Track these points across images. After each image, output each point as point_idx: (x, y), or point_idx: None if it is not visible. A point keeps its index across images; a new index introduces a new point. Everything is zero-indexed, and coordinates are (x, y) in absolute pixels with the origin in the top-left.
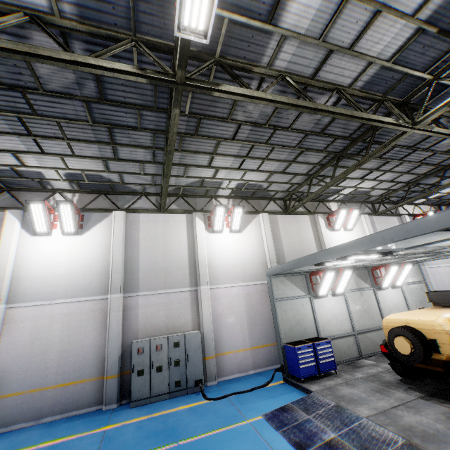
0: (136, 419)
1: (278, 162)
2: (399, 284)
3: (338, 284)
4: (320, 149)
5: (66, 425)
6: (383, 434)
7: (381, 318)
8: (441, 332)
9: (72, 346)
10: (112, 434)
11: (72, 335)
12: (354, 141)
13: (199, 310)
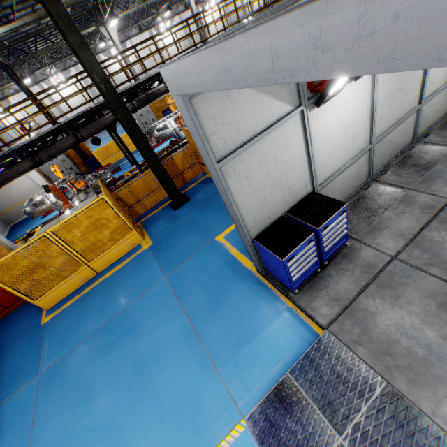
0: None
1: None
2: None
3: None
4: None
5: None
6: None
7: None
8: None
9: None
10: None
11: None
12: None
13: None
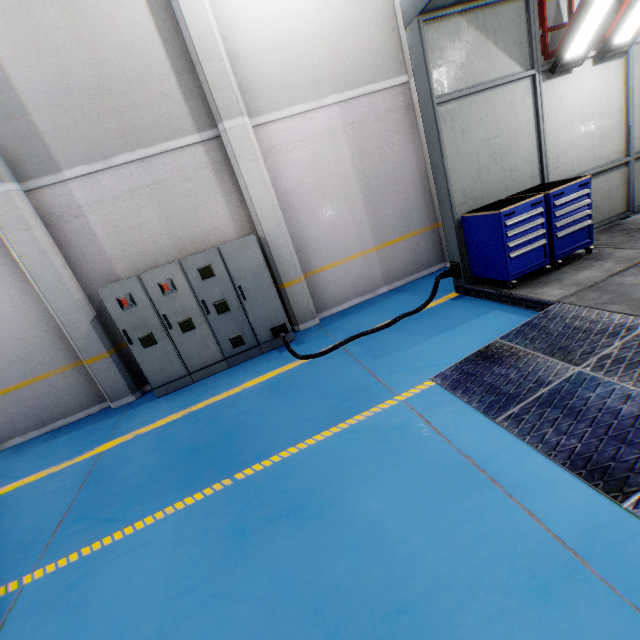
0: (160, 422)
1: None
2: None
3: (634, 3)
4: None
5: (41, 451)
6: None
7: None
8: None
9: None
10: (107, 467)
11: None
12: None
13: (240, 188)
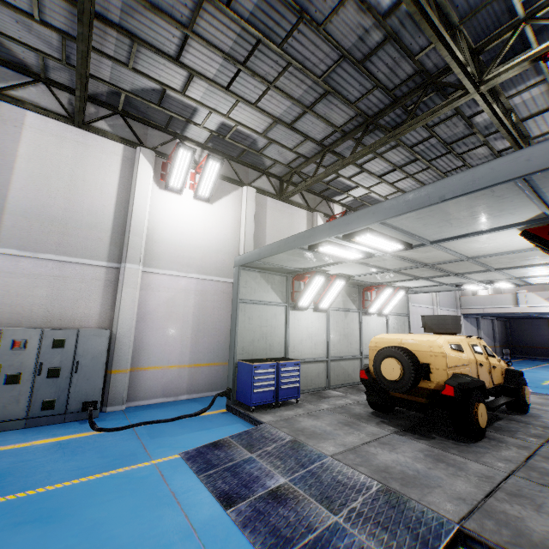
0: None
1: (288, 102)
2: (386, 312)
3: (325, 296)
4: (351, 100)
5: None
6: (353, 478)
7: (359, 346)
8: (439, 355)
9: None
10: None
11: None
12: (394, 103)
13: (116, 299)
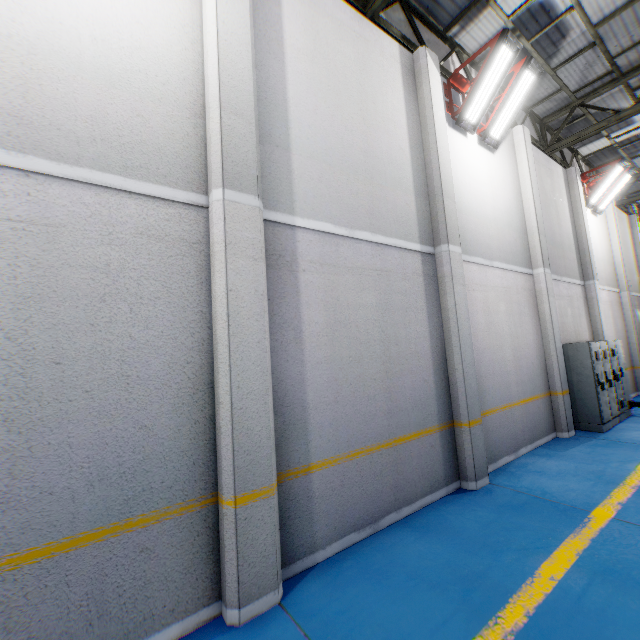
0: None
1: None
2: None
3: None
4: None
5: (583, 453)
6: None
7: None
8: None
9: (520, 343)
10: None
11: (516, 324)
12: None
13: (591, 314)
